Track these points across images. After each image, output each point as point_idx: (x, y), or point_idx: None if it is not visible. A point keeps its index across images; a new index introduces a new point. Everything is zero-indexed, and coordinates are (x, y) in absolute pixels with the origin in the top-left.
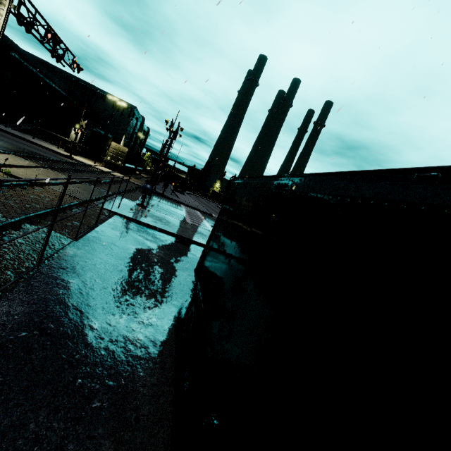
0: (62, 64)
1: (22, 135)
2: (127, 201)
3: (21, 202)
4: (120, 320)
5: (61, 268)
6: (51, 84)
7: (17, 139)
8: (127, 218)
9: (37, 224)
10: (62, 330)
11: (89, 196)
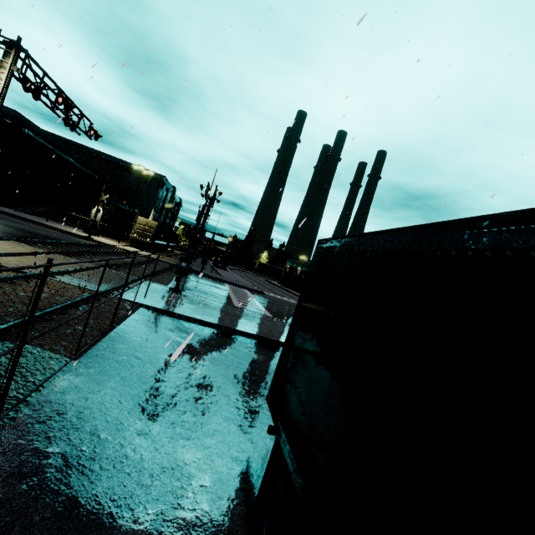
0: (77, 132)
1: (33, 218)
2: (157, 287)
3: (1, 305)
4: (142, 527)
5: (39, 422)
6: (70, 160)
7: (26, 223)
8: (157, 311)
9: (15, 339)
10: None
11: (107, 284)
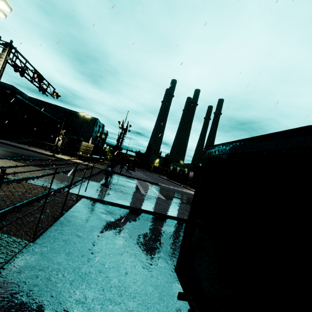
0: (46, 94)
1: (21, 146)
2: (93, 183)
3: None
4: None
5: None
6: (43, 112)
7: (16, 149)
8: (93, 199)
9: None
10: None
11: (61, 184)
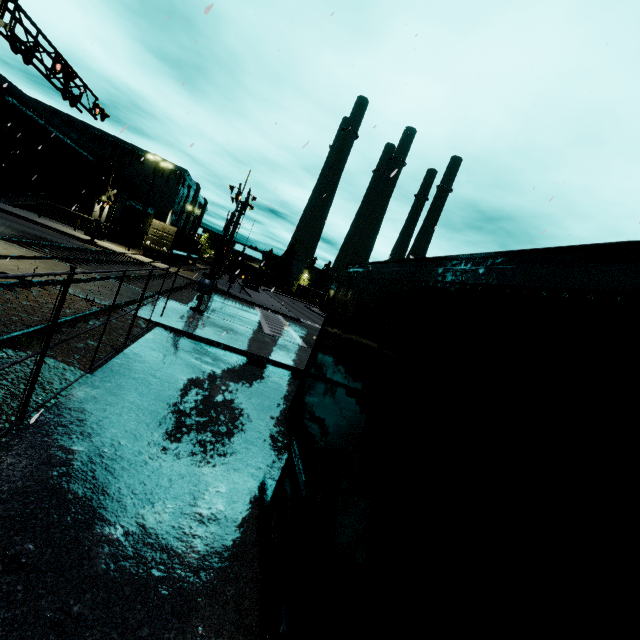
0: (78, 109)
1: (22, 213)
2: (176, 305)
3: (4, 313)
4: (162, 516)
5: (61, 425)
6: (66, 141)
7: (14, 219)
8: (176, 331)
9: (26, 348)
10: (51, 552)
11: (117, 299)
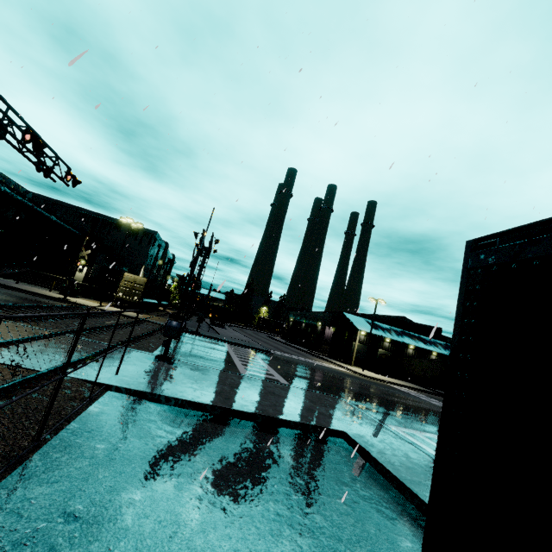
0: (52, 178)
1: None
2: (139, 355)
3: None
4: None
5: None
6: (52, 218)
7: None
8: (133, 394)
9: None
10: None
11: (62, 358)
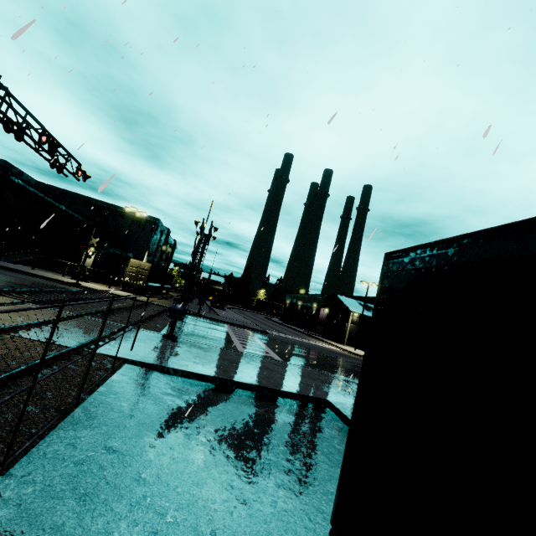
0: (64, 174)
1: (17, 267)
2: (148, 334)
3: None
4: None
5: None
6: (61, 207)
7: (7, 273)
8: (146, 366)
9: None
10: None
11: (85, 336)
